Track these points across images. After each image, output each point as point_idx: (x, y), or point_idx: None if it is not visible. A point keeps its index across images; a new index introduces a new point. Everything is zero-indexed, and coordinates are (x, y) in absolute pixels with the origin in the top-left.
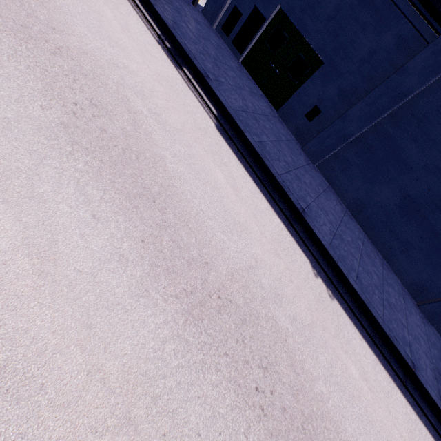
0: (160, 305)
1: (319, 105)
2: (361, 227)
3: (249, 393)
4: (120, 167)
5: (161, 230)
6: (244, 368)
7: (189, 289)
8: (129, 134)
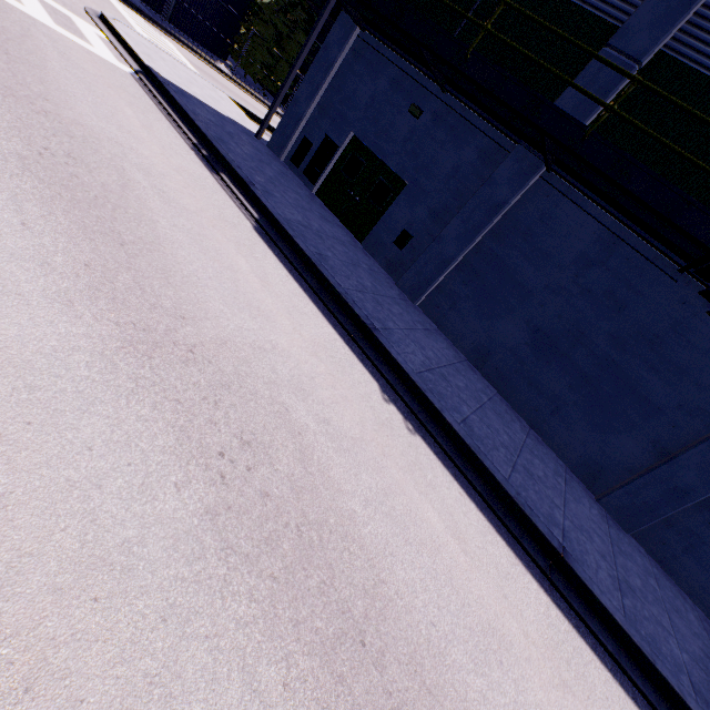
0: (87, 320)
1: (410, 230)
2: (491, 383)
3: (205, 452)
4: (84, 206)
5: (121, 268)
6: (206, 426)
7: (143, 326)
8: (111, 190)
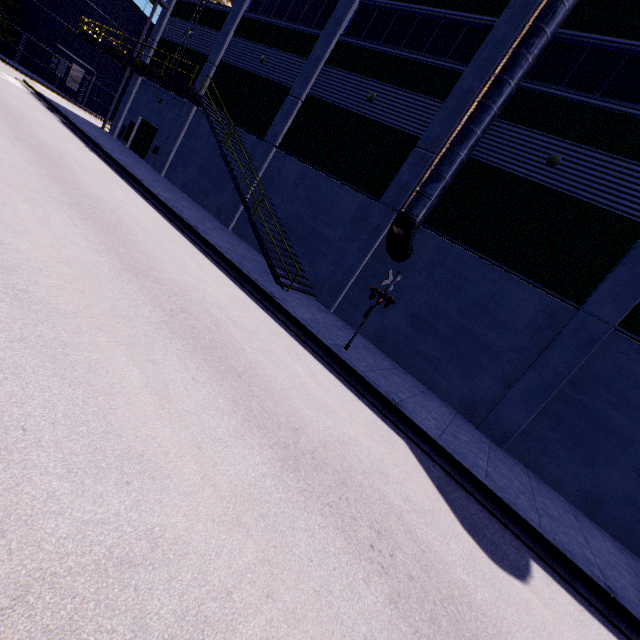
0: None
1: (160, 147)
2: (188, 196)
3: None
4: None
5: None
6: None
7: None
8: None
